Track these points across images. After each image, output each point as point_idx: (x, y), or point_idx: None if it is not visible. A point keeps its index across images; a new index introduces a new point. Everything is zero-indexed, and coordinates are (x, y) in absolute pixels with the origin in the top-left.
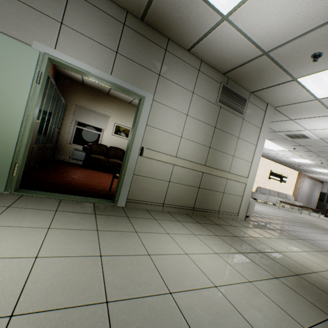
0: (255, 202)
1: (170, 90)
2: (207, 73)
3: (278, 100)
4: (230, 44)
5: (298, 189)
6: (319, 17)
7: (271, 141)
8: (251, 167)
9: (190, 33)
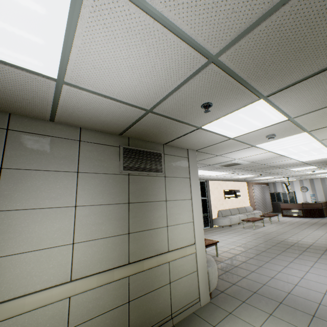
0: (221, 231)
1: (32, 183)
2: (94, 140)
3: (195, 145)
4: (98, 108)
5: (252, 198)
6: (182, 67)
7: (212, 170)
8: (195, 228)
9: (32, 104)
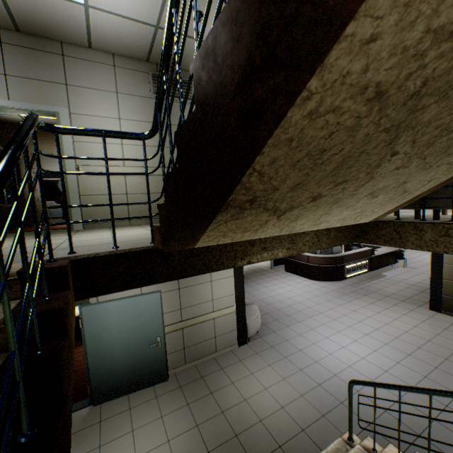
0: None
1: (87, 98)
2: (126, 66)
3: None
4: (118, 29)
5: None
6: None
7: None
8: None
9: (74, 30)
